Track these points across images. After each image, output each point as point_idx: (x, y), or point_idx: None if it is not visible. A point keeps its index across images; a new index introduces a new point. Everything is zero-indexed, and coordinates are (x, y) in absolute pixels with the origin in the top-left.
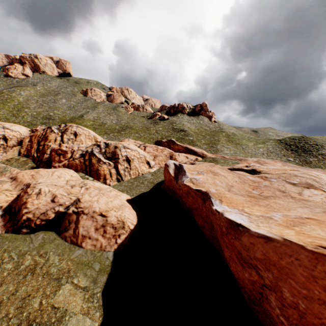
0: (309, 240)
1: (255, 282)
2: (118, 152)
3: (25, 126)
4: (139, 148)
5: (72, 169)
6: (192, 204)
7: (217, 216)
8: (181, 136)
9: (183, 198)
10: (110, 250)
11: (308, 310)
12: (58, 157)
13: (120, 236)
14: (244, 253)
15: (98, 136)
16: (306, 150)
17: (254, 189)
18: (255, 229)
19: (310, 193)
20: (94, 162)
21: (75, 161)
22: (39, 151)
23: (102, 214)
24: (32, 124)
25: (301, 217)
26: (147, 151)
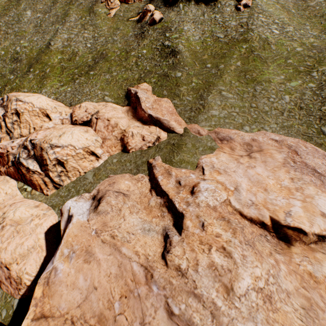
0: None
1: None
2: (45, 155)
3: None
4: (80, 134)
5: (8, 182)
6: None
7: None
8: (166, 70)
9: None
10: (17, 298)
11: None
12: (1, 158)
13: (21, 290)
14: None
15: (46, 106)
16: None
17: (123, 297)
18: None
19: None
20: (25, 172)
21: (11, 169)
22: None
23: (7, 267)
24: (2, 76)
25: None
26: (98, 129)
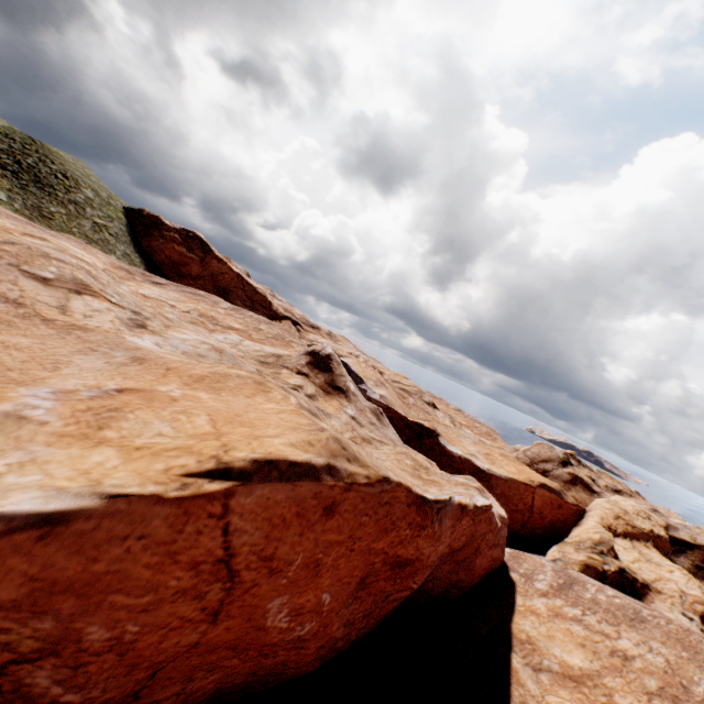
0: (161, 466)
1: None
2: None
3: None
4: None
5: None
6: None
7: None
8: None
9: None
10: None
11: (146, 629)
12: None
13: None
14: None
15: None
16: (45, 181)
17: None
18: None
19: (88, 308)
20: None
21: None
22: None
23: None
24: None
25: (109, 393)
26: None
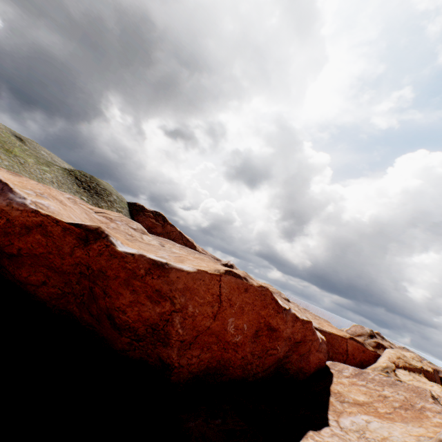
0: (203, 268)
1: (166, 312)
2: None
3: None
4: None
5: None
6: (36, 247)
7: (131, 259)
8: None
9: (1, 237)
10: None
11: (199, 313)
12: None
13: None
14: (167, 288)
15: None
16: (99, 192)
17: None
18: (180, 265)
19: (148, 239)
20: None
21: None
22: None
23: None
24: None
25: (178, 256)
26: None
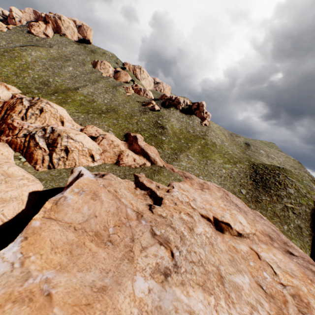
0: None
1: None
2: (59, 140)
3: (19, 87)
4: (90, 140)
5: (8, 147)
6: None
7: None
8: (156, 133)
9: None
10: None
11: None
12: (9, 130)
13: None
14: None
15: (65, 116)
16: (267, 185)
17: (117, 226)
18: None
19: (154, 252)
20: (32, 145)
21: (17, 139)
22: (3, 119)
23: None
24: (27, 87)
25: (45, 291)
26: (102, 143)
